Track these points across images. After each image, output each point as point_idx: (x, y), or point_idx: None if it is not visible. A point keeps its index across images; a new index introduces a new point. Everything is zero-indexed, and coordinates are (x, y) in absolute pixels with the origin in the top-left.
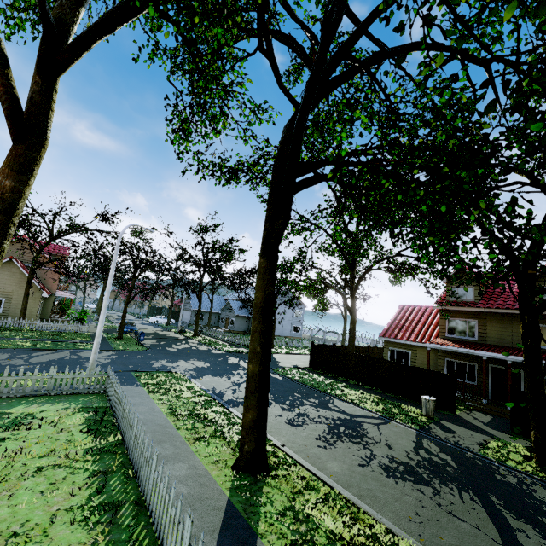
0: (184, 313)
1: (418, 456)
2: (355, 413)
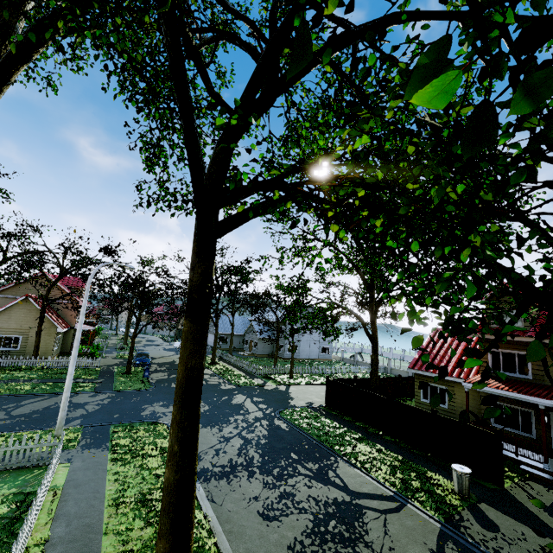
0: (209, 336)
1: None
2: (360, 489)
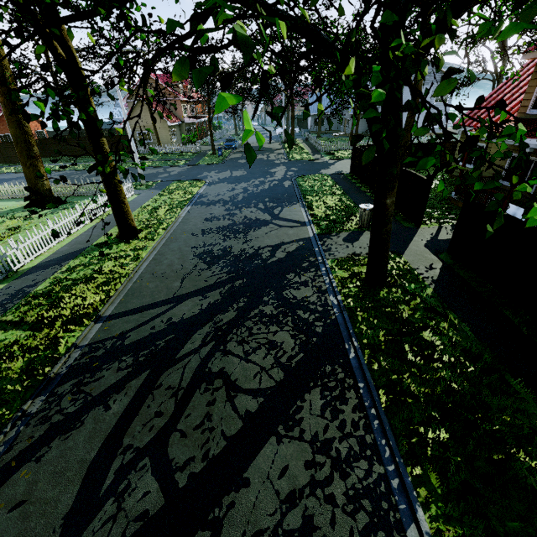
0: (308, 120)
1: (253, 251)
2: (285, 217)
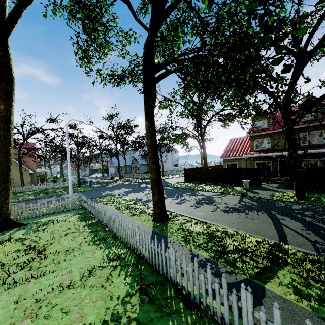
0: (111, 169)
1: (239, 204)
2: (209, 195)
